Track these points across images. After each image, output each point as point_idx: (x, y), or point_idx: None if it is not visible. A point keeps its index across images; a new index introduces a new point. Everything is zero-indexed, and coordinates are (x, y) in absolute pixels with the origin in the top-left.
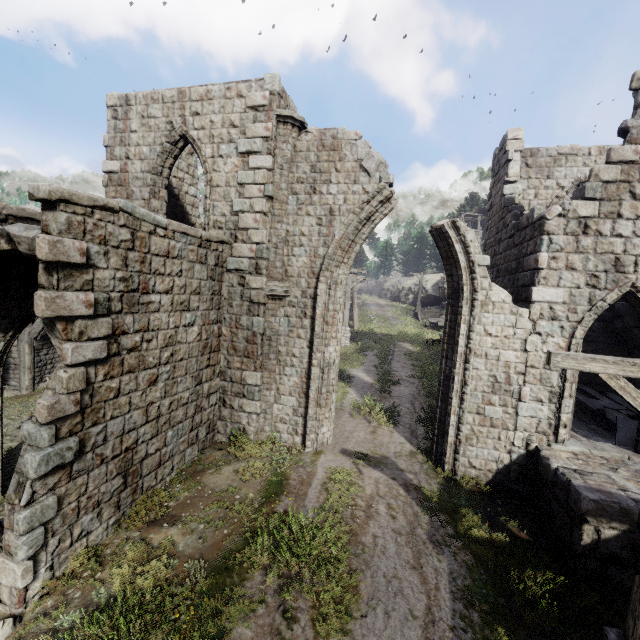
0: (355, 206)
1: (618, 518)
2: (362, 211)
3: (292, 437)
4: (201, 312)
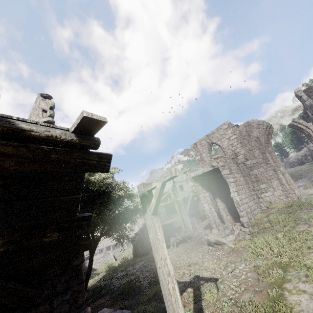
0: (263, 133)
1: None
2: (266, 133)
3: (287, 199)
4: (240, 174)
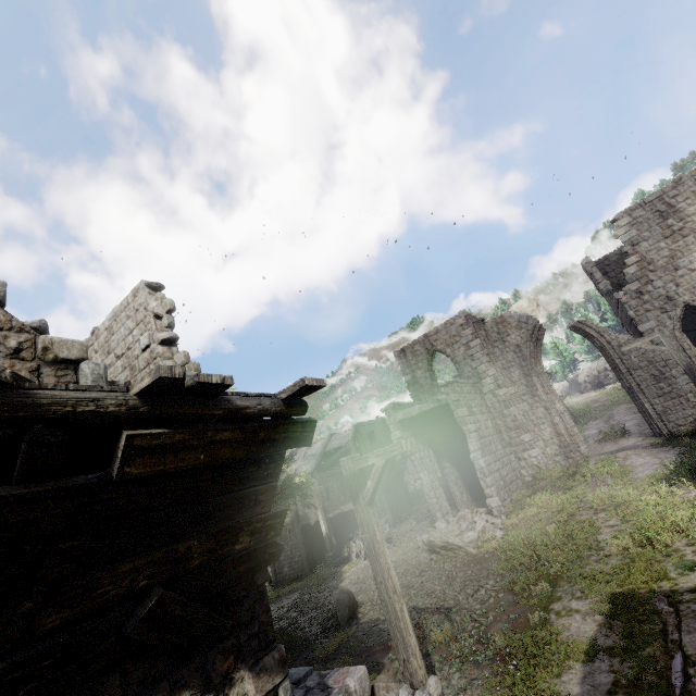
0: (527, 338)
1: None
2: (532, 338)
3: (567, 461)
4: (487, 414)
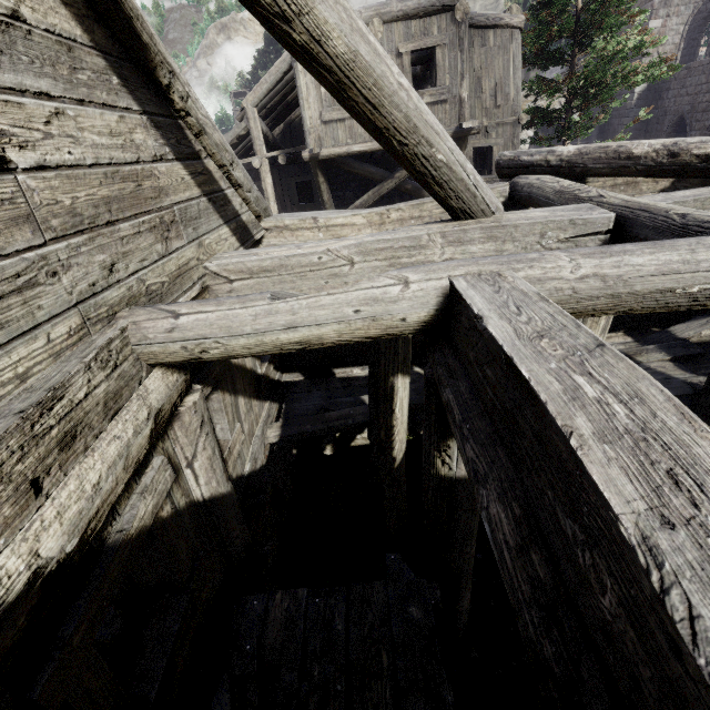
0: None
1: None
2: None
3: None
4: None
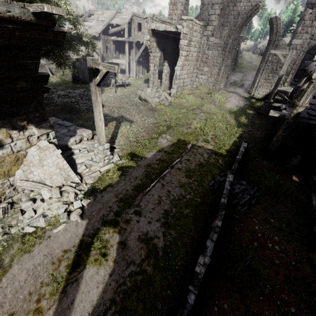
0: (247, 11)
1: (283, 94)
2: (248, 13)
3: (213, 87)
4: (197, 48)
